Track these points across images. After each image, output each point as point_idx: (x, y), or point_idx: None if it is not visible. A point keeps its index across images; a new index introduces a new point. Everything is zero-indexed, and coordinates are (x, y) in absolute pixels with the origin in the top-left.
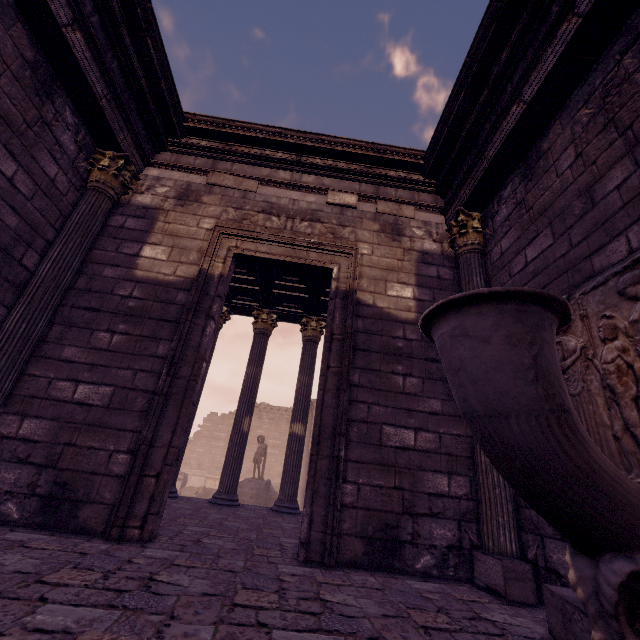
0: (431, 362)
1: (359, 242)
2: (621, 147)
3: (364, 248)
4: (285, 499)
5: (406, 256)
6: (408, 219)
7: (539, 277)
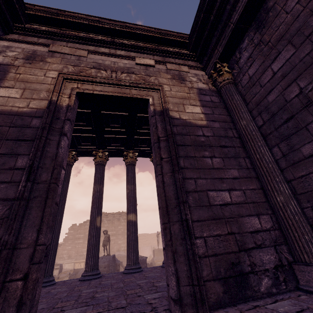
0: (223, 147)
1: (161, 84)
2: None
3: (165, 87)
4: (131, 263)
5: (191, 91)
6: (186, 72)
7: (288, 76)
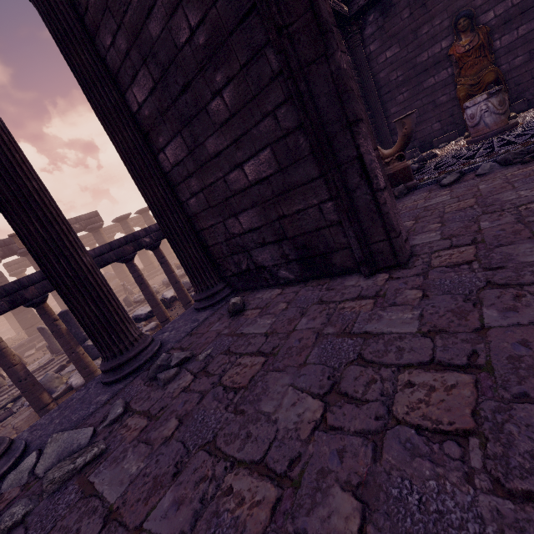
0: None
1: None
2: None
3: None
4: None
5: None
6: None
7: None
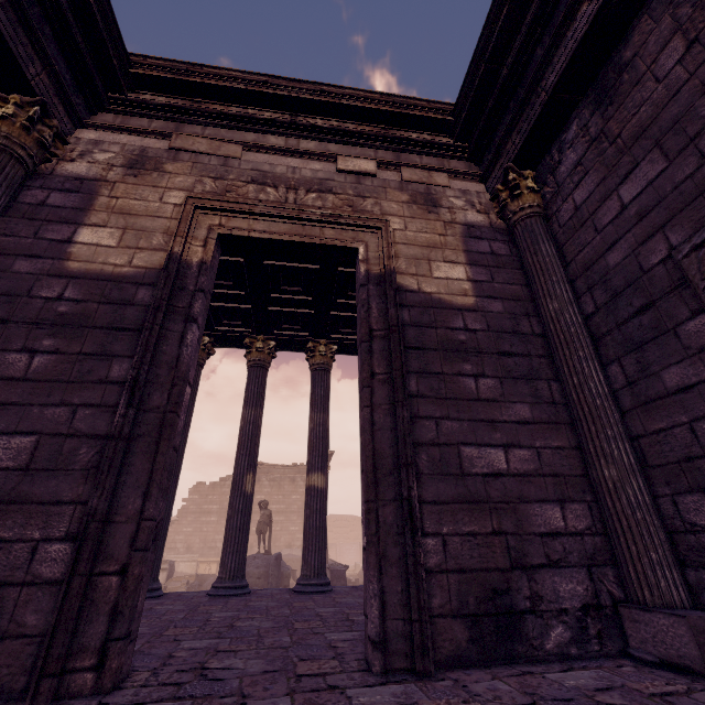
0: (506, 356)
1: (387, 215)
2: None
3: (394, 222)
4: (311, 574)
5: (448, 230)
6: (442, 188)
7: (650, 216)
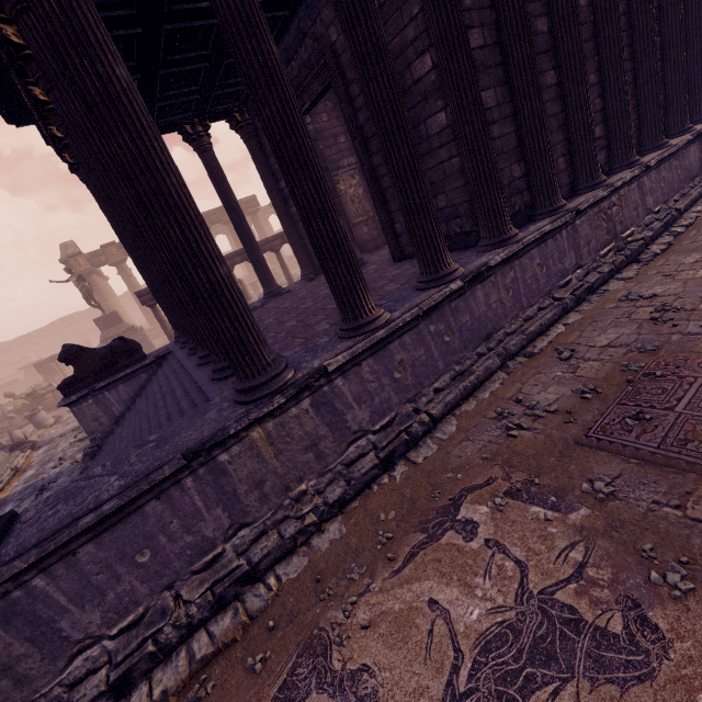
0: None
1: None
2: (343, 130)
3: None
4: None
5: None
6: None
7: None
